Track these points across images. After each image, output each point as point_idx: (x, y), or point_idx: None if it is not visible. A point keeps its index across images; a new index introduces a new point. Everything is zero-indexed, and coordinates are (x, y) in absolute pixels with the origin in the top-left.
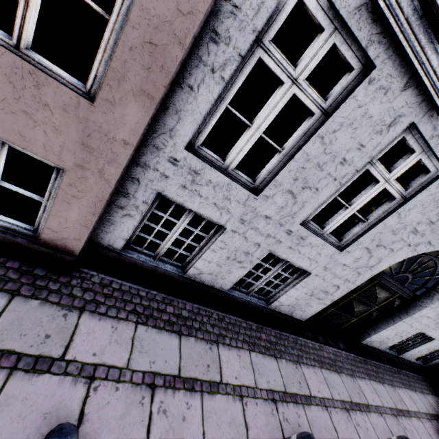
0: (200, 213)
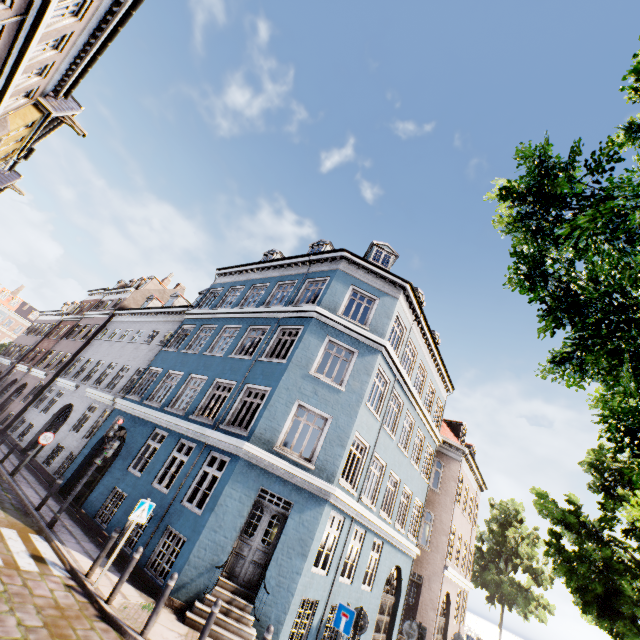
0: (26, 418)
